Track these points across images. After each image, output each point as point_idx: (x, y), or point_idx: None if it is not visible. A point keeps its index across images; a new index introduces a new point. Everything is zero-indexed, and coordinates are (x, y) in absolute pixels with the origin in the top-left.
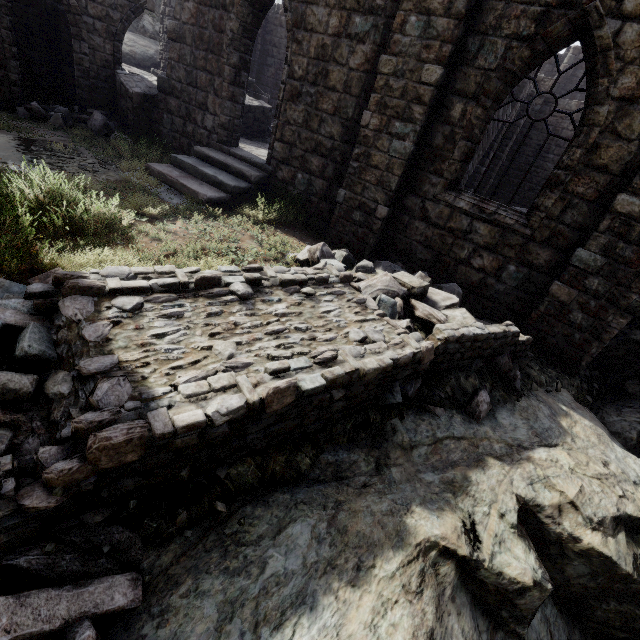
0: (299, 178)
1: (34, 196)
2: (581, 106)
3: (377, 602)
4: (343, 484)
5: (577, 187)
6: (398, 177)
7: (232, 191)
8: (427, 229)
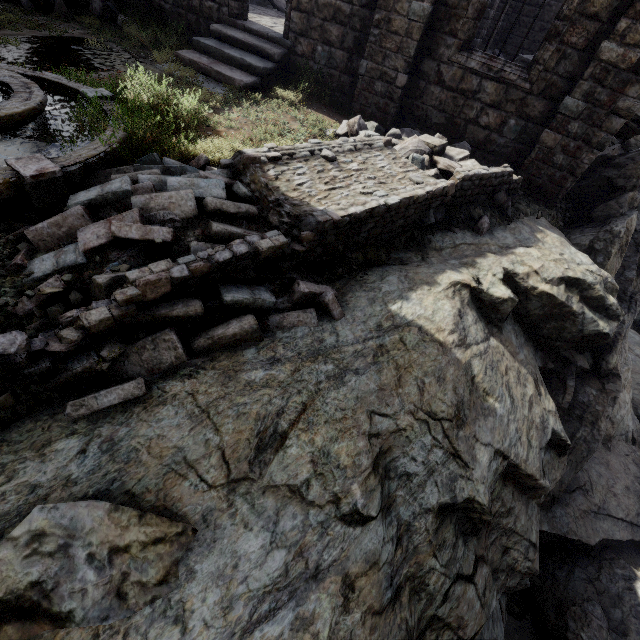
0: (319, 51)
1: (147, 99)
2: None
3: (435, 298)
4: (406, 266)
5: (571, 37)
6: (417, 42)
7: (261, 73)
8: (441, 93)
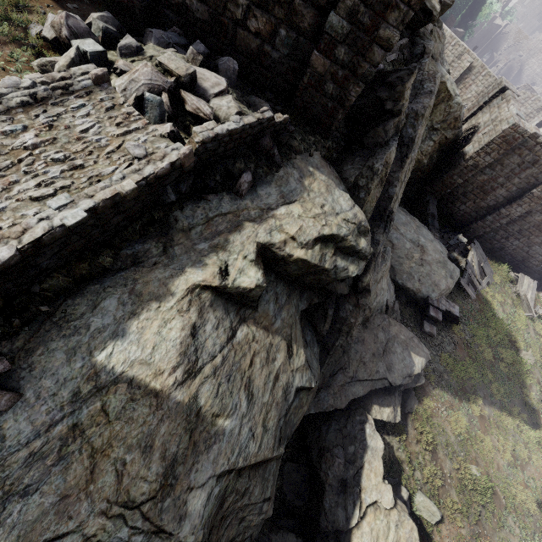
0: None
1: None
2: None
3: (161, 322)
4: (140, 267)
5: None
6: None
7: None
8: None
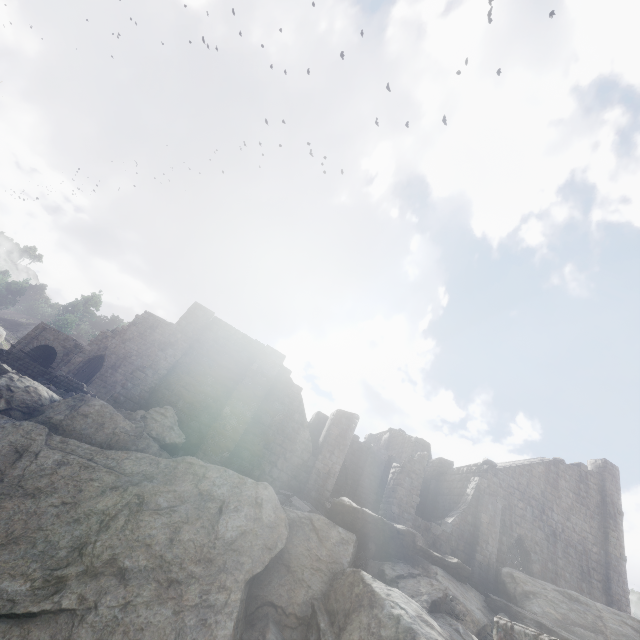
0: None
1: None
2: (460, 469)
3: None
4: None
5: None
6: None
7: None
8: None
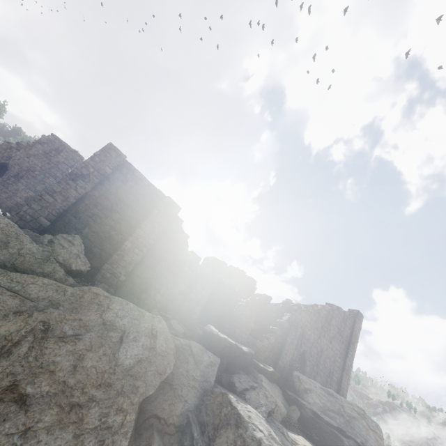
0: None
1: None
2: (277, 305)
3: None
4: None
5: None
6: None
7: None
8: None
